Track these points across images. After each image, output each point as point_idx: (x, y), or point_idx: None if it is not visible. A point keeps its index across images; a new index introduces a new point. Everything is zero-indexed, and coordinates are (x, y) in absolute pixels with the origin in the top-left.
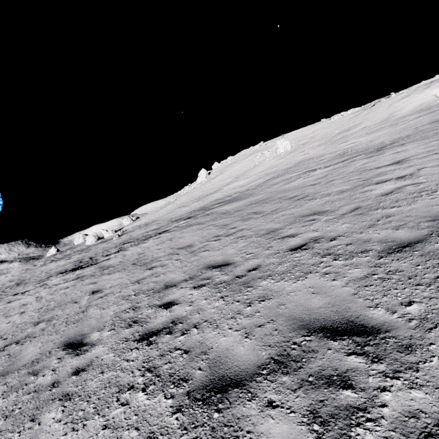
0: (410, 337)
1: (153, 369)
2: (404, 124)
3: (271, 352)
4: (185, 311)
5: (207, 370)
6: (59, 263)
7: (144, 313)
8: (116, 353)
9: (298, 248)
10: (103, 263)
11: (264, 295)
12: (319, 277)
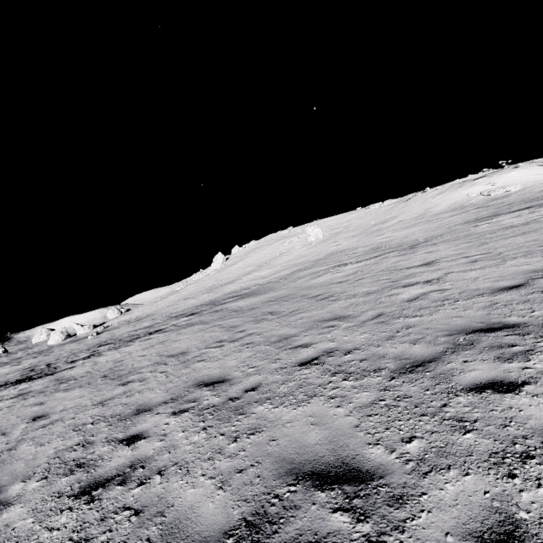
0: (403, 485)
1: (83, 542)
2: (438, 222)
3: (246, 510)
4: (153, 448)
5: (157, 541)
6: (0, 371)
7: (96, 452)
8: (38, 517)
9: (308, 362)
10: (62, 374)
11: (256, 427)
12: (324, 402)
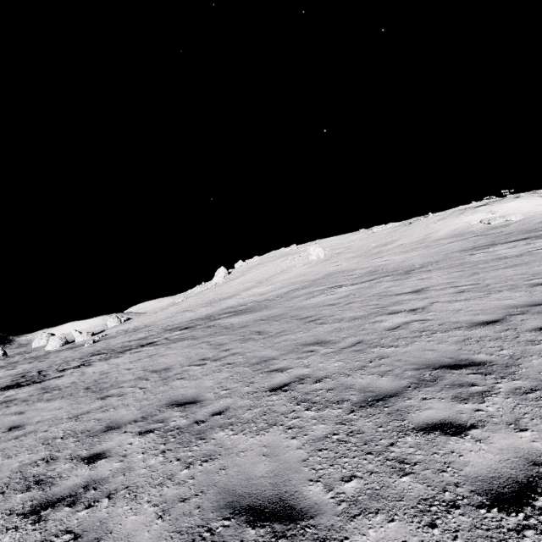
0: (330, 527)
1: None
2: (437, 247)
3: None
4: (110, 469)
5: None
6: None
7: (57, 469)
8: None
9: (279, 388)
10: (49, 382)
11: (211, 453)
12: (281, 432)
